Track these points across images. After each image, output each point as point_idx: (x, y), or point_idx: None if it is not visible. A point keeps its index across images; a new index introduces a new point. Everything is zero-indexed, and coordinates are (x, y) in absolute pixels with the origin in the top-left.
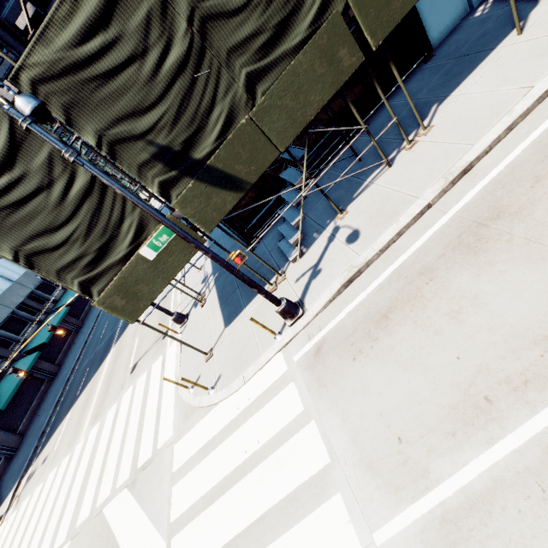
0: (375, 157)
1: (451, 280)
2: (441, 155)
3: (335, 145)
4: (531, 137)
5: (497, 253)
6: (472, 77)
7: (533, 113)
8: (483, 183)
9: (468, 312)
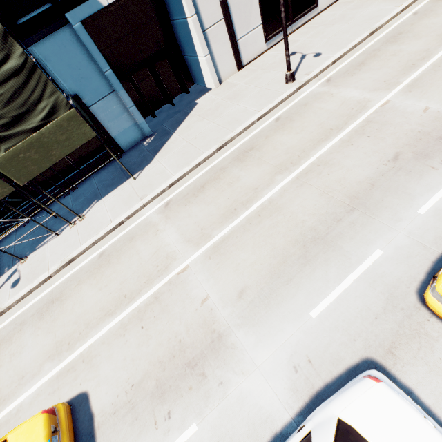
0: (61, 220)
1: (25, 333)
2: (72, 243)
3: (53, 195)
4: (95, 254)
5: (44, 323)
6: (113, 193)
7: (105, 238)
8: (70, 273)
9: (16, 356)
